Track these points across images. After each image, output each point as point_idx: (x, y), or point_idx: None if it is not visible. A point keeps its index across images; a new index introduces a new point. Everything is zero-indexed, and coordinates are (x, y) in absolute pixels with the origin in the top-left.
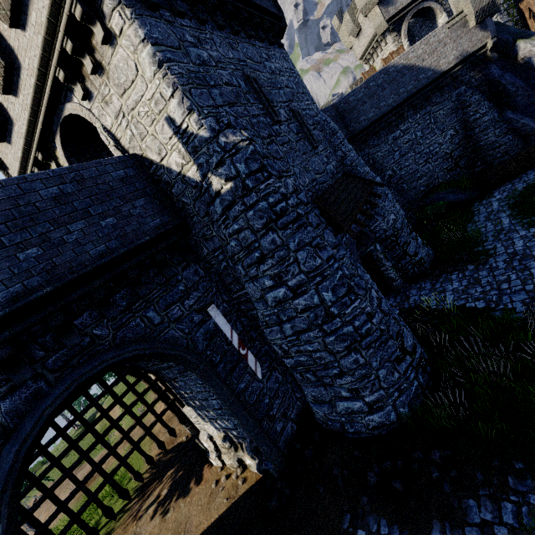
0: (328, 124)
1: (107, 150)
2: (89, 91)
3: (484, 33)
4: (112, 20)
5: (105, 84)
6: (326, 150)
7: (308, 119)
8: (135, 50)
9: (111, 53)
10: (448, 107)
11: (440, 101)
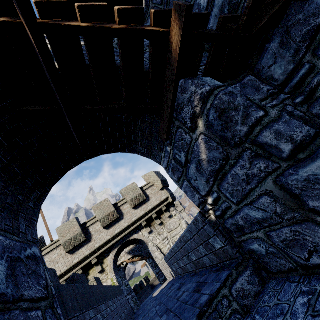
0: None
1: (116, 264)
2: (151, 230)
3: None
4: (172, 212)
5: (162, 228)
6: None
7: None
8: (180, 220)
9: (169, 219)
10: None
11: None
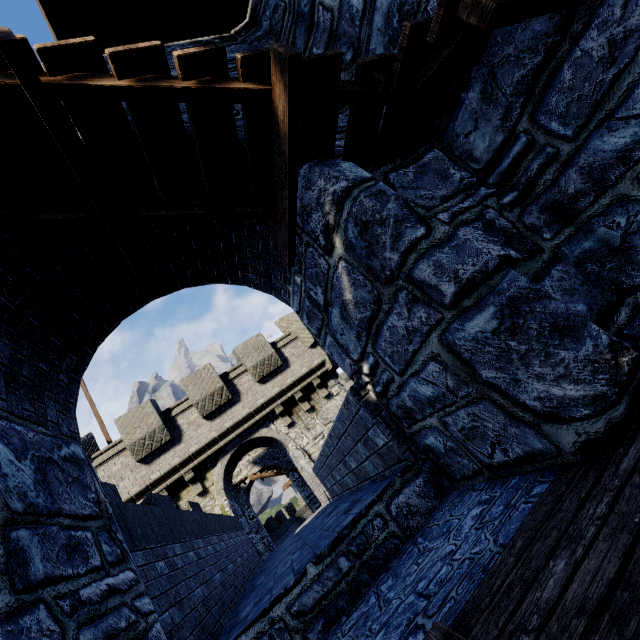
0: None
1: (230, 481)
2: (292, 421)
3: None
4: (333, 388)
5: (312, 418)
6: None
7: None
8: None
9: (326, 402)
10: None
11: None
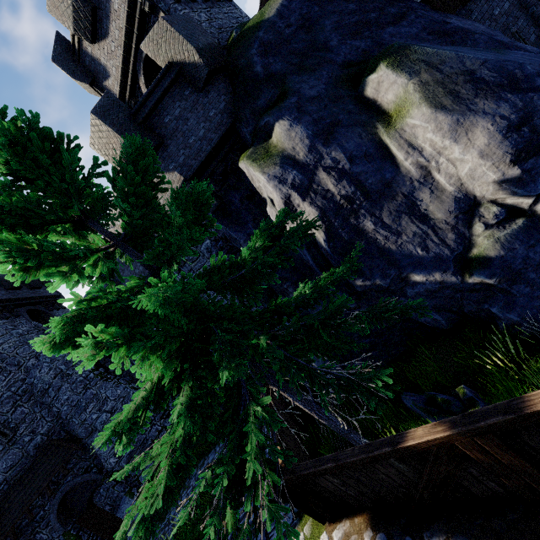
0: (37, 384)
1: None
2: None
3: (171, 176)
4: None
5: None
6: (33, 421)
7: (4, 408)
8: None
9: None
10: (207, 264)
11: (194, 258)
